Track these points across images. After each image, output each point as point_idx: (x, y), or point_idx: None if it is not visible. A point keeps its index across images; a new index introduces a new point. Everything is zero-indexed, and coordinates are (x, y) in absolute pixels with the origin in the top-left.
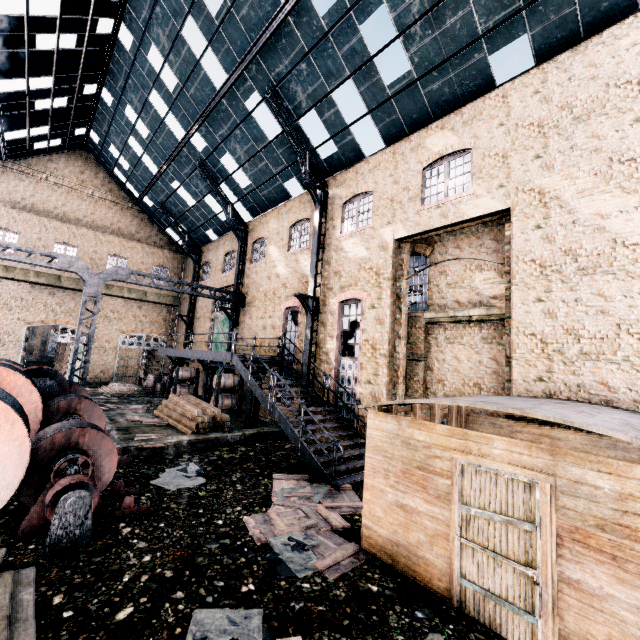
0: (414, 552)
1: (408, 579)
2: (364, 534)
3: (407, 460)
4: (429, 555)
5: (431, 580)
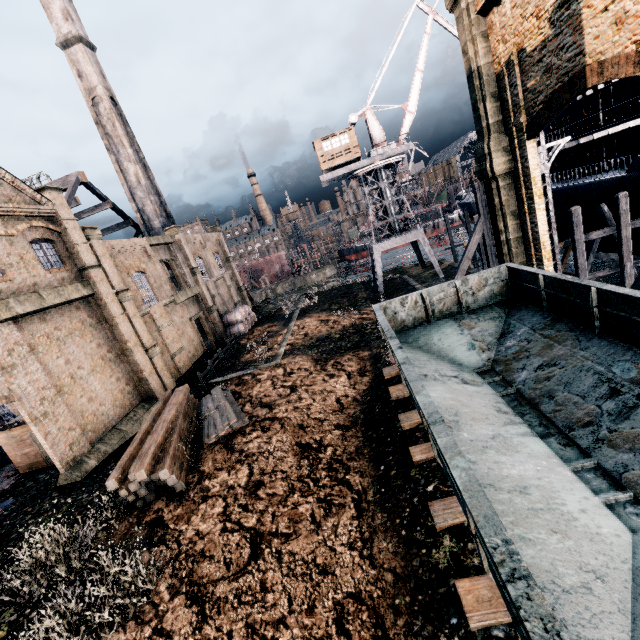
0: (35, 462)
1: (37, 469)
2: (20, 469)
3: (17, 441)
4: (38, 460)
5: (42, 465)
